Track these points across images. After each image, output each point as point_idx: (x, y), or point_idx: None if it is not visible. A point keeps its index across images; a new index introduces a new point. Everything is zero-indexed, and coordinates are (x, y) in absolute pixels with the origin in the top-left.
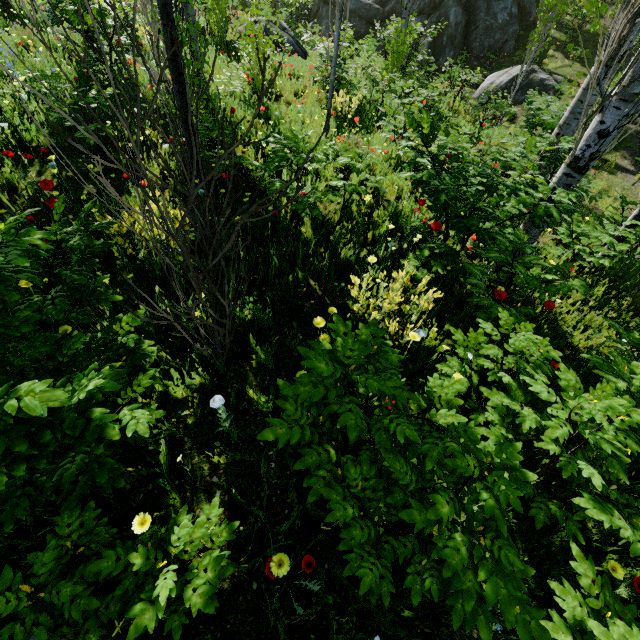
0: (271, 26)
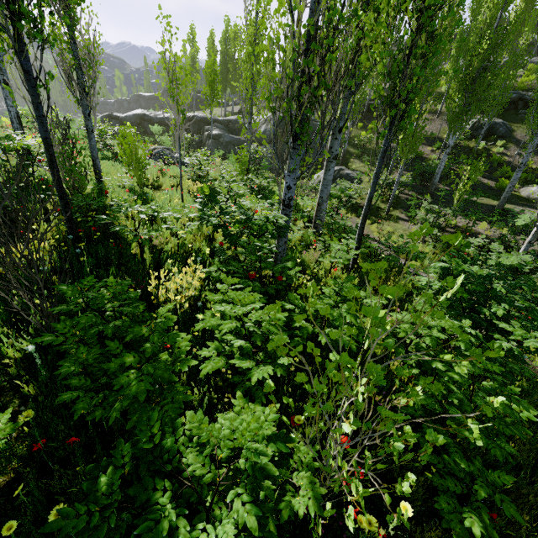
0: (165, 150)
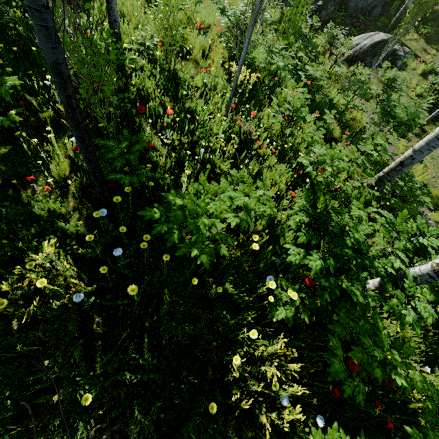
0: None
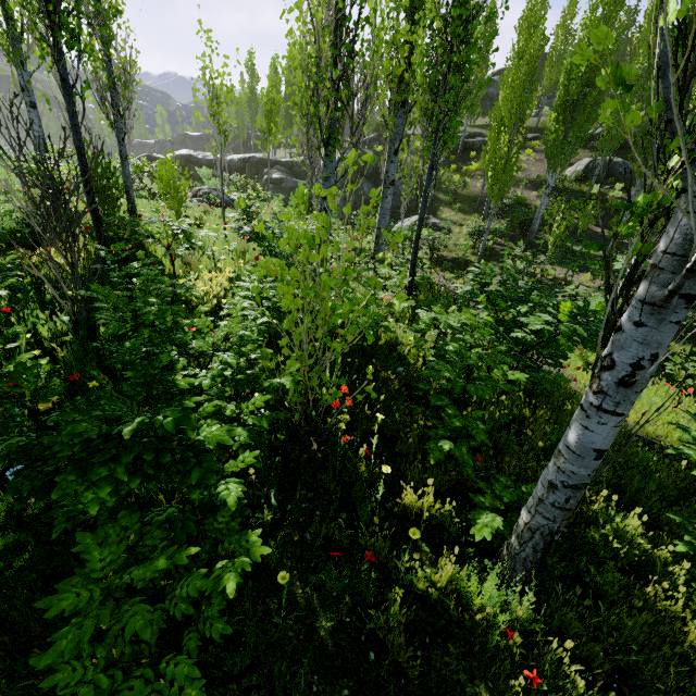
0: (212, 191)
